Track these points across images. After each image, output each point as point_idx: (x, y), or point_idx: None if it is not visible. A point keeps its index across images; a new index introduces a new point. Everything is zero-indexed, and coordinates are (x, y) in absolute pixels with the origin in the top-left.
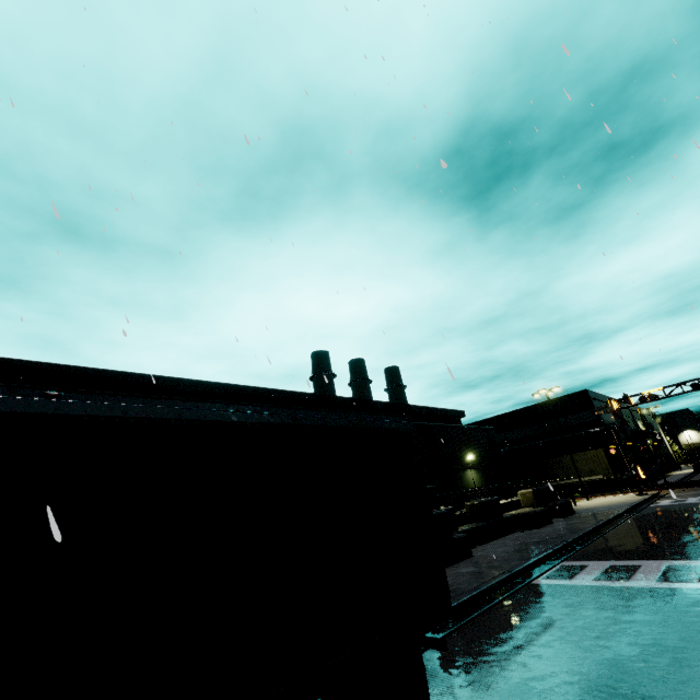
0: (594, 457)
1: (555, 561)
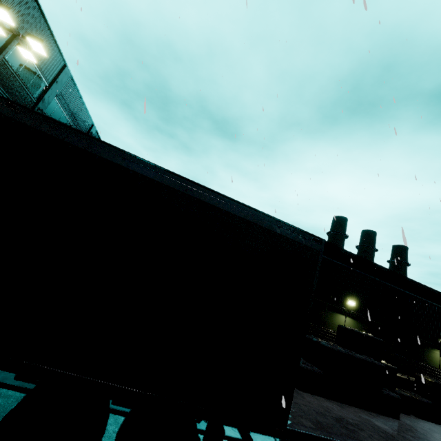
0: None
1: None
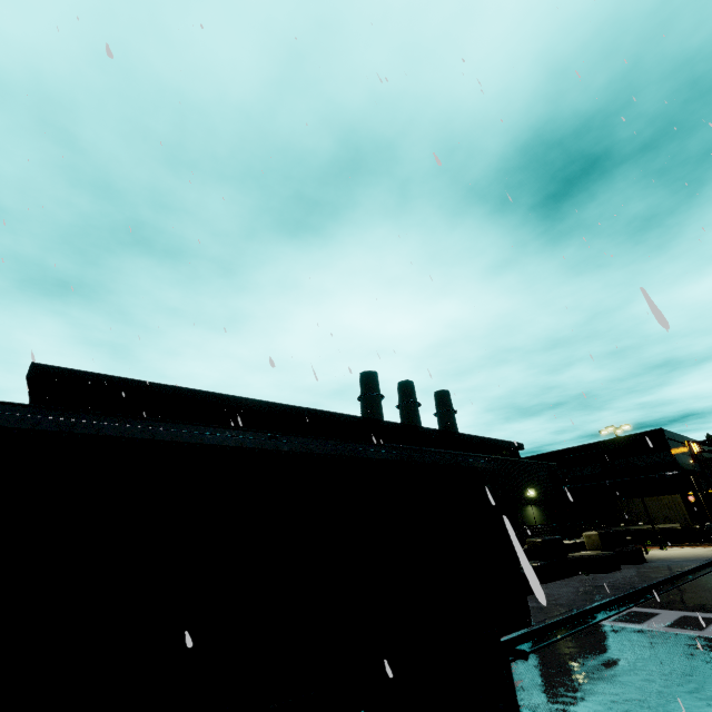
0: (669, 503)
1: (623, 606)
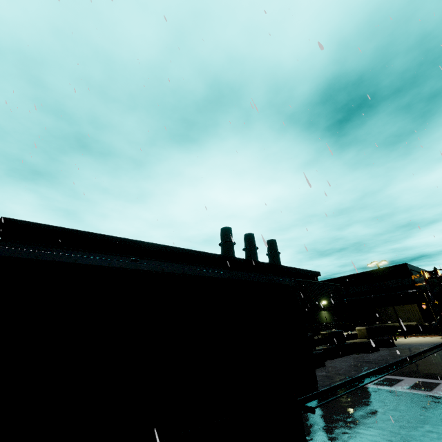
0: (410, 309)
1: (380, 374)
